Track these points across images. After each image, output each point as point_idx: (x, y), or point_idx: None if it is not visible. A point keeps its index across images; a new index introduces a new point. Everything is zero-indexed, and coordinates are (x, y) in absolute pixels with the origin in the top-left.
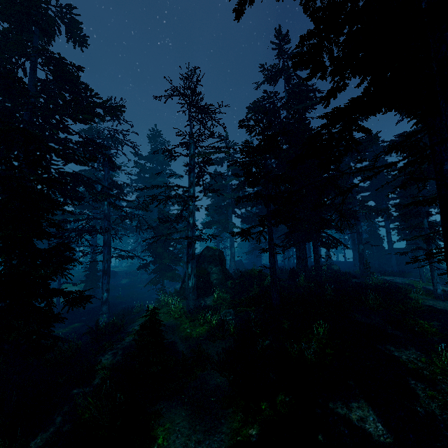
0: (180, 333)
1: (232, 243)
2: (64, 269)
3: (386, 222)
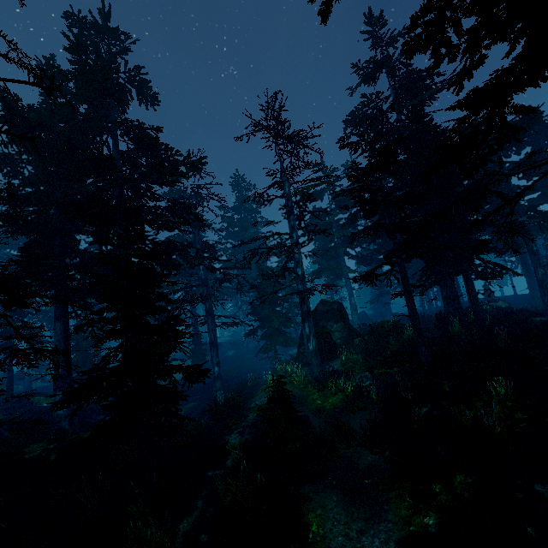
0: (310, 405)
1: (350, 292)
2: (180, 342)
3: None
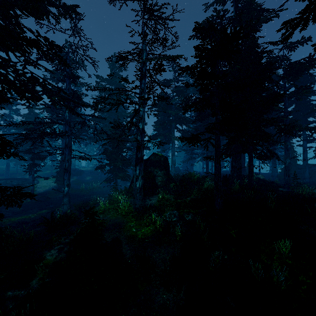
0: (126, 232)
1: (173, 152)
2: None
3: (304, 142)
